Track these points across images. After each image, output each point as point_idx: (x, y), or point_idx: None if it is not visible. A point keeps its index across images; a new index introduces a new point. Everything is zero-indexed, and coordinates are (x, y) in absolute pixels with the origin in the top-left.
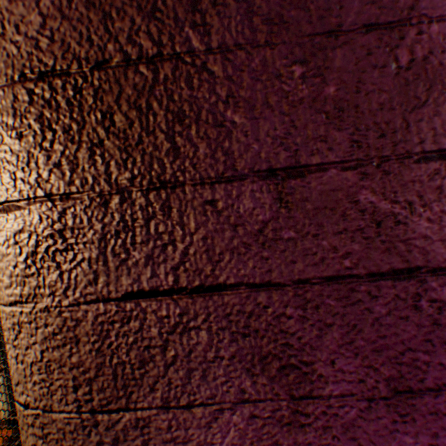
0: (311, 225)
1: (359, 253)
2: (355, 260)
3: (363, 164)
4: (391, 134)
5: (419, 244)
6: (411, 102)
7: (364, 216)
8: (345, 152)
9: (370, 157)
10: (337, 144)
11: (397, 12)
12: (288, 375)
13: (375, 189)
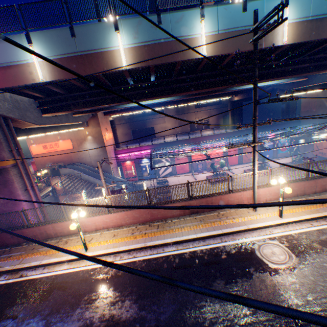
0: (1, 209)
1: (3, 210)
2: (3, 211)
3: (2, 207)
4: (3, 205)
5: (6, 210)
6: (3, 204)
7: (3, 209)
8: (1, 206)
9: (2, 206)
10: (1, 206)
11: (1, 200)
12: (2, 216)
13: (3, 208)
